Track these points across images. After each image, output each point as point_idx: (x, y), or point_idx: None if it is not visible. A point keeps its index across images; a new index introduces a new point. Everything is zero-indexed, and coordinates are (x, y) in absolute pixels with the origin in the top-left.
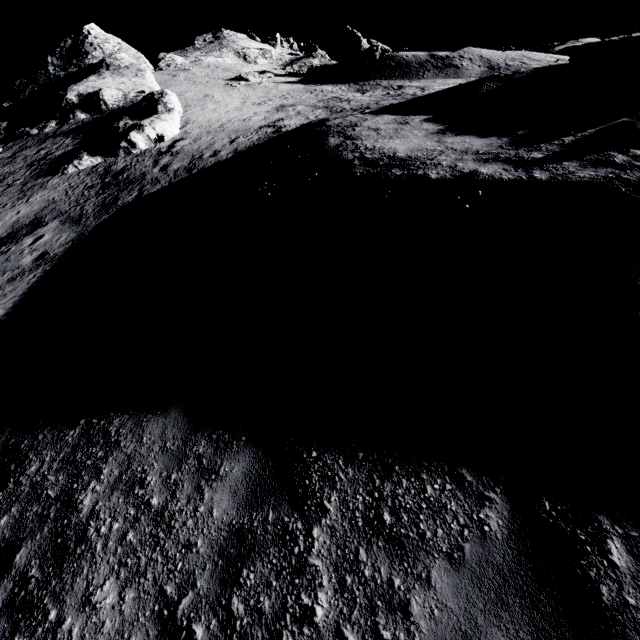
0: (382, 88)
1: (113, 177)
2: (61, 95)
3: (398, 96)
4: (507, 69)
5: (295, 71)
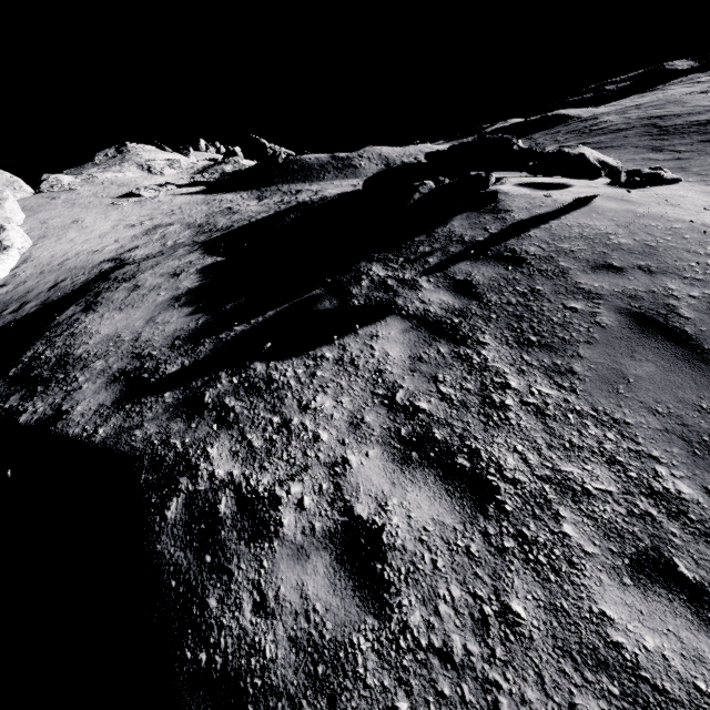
0: (281, 194)
1: None
2: None
3: (286, 204)
4: None
5: (205, 179)
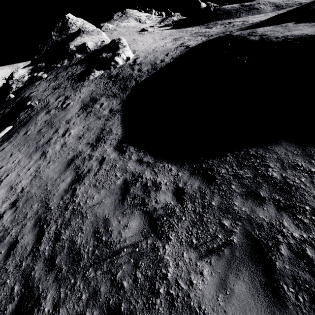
0: (219, 25)
1: (115, 78)
2: (67, 47)
3: (234, 26)
4: (287, 5)
5: (166, 24)
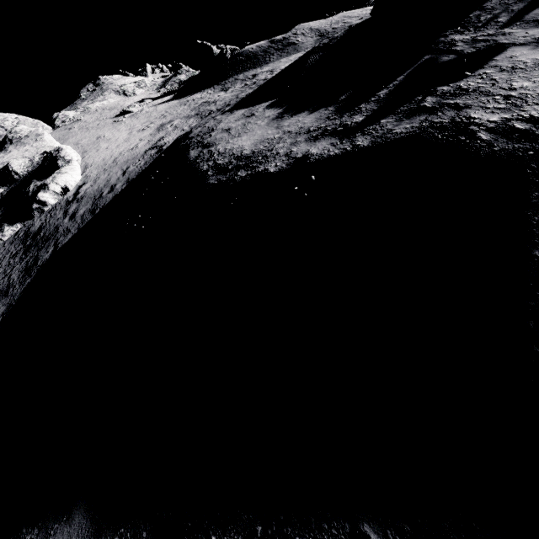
0: (240, 81)
1: (32, 238)
2: None
3: (253, 84)
4: (334, 32)
5: (168, 90)
